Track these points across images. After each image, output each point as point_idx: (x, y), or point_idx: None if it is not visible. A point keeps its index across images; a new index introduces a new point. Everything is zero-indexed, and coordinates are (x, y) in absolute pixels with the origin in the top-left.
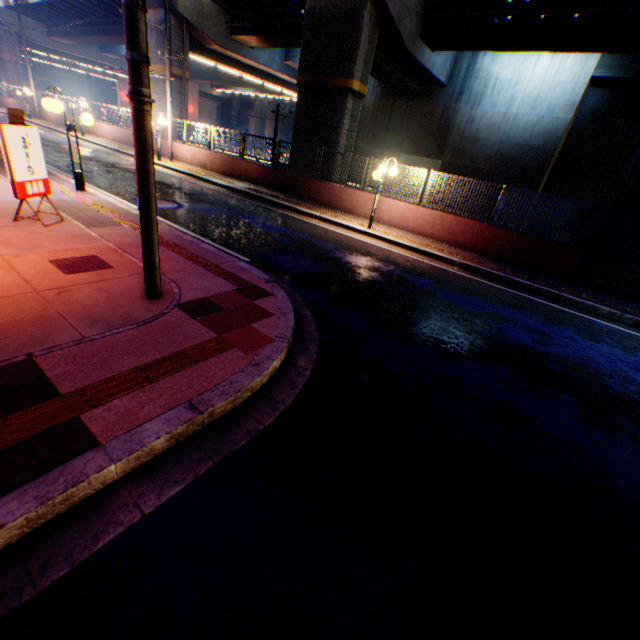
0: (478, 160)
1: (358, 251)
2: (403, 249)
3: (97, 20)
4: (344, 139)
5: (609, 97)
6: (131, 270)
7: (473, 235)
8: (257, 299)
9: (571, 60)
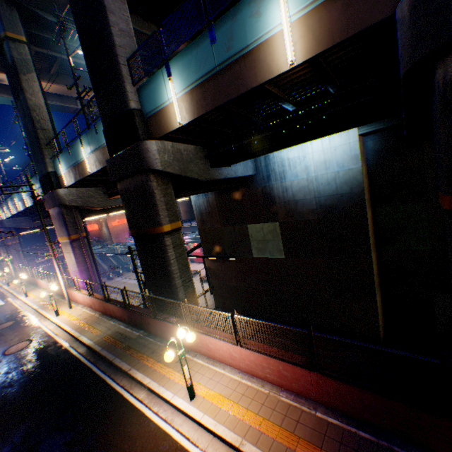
0: (305, 214)
1: None
2: (226, 444)
3: None
4: (175, 264)
5: (383, 137)
6: None
7: (307, 382)
8: None
9: None
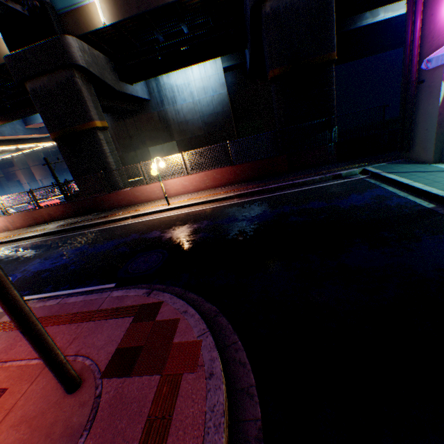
0: (195, 131)
1: (176, 224)
2: (199, 205)
3: None
4: (111, 158)
5: (236, 74)
6: (27, 376)
7: (229, 175)
8: (156, 315)
9: (208, 63)
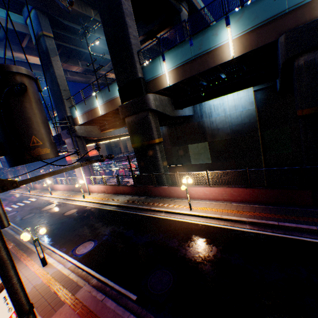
0: (223, 136)
1: (191, 238)
2: (213, 219)
3: None
4: (161, 161)
5: (265, 92)
6: None
7: (245, 194)
8: None
9: None
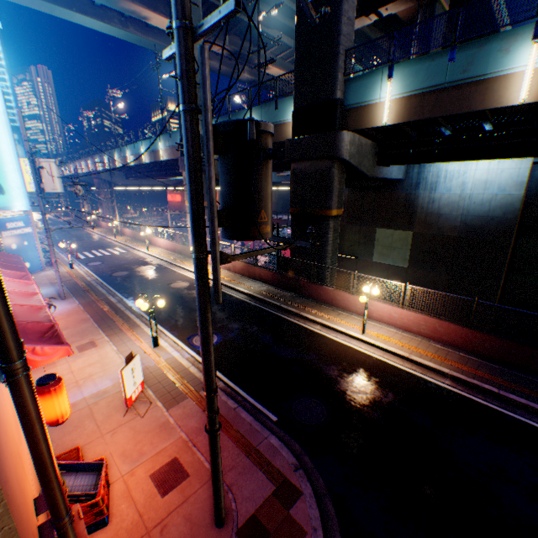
0: (445, 229)
1: (358, 372)
2: (395, 356)
3: (155, 169)
4: (330, 246)
5: None
6: (200, 475)
7: (457, 335)
8: (291, 505)
9: None
